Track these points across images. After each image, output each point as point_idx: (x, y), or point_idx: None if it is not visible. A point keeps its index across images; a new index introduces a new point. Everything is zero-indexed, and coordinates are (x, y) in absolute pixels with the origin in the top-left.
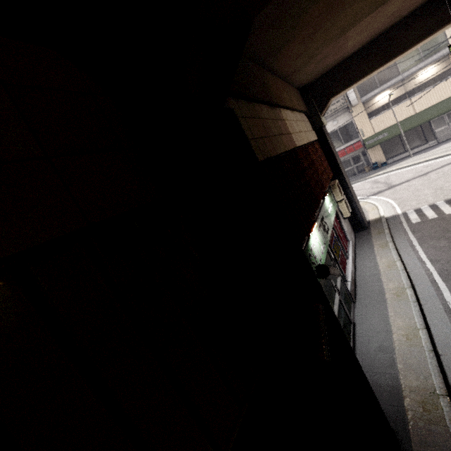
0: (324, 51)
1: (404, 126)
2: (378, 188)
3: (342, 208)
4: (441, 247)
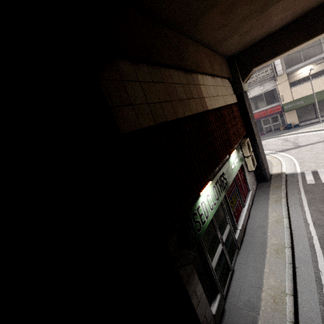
0: (248, 24)
1: (319, 97)
2: (286, 146)
3: (248, 163)
4: None
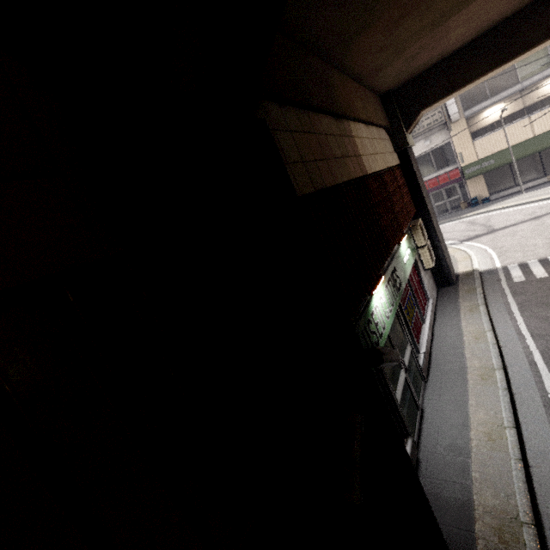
0: (416, 44)
1: (517, 152)
2: (474, 231)
3: (423, 257)
4: (548, 318)
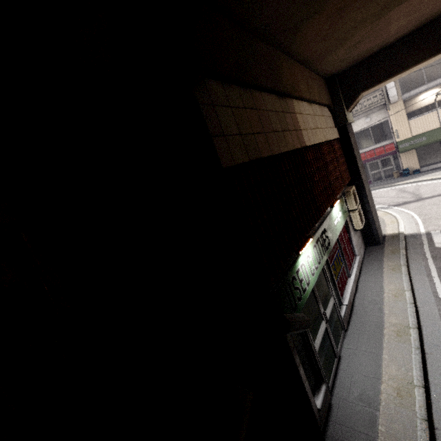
0: (358, 33)
1: None
2: (403, 198)
3: (354, 219)
4: None
